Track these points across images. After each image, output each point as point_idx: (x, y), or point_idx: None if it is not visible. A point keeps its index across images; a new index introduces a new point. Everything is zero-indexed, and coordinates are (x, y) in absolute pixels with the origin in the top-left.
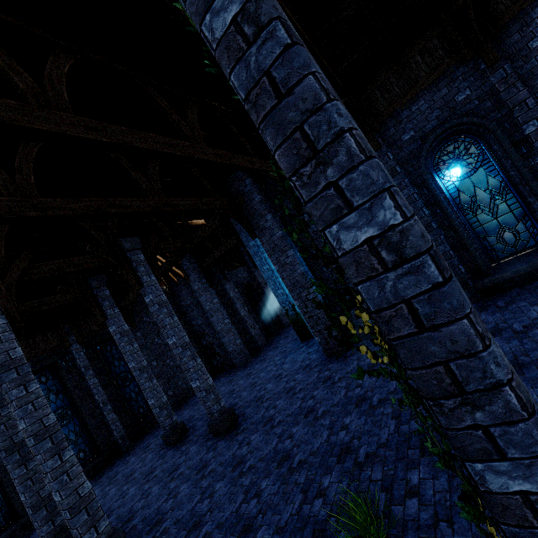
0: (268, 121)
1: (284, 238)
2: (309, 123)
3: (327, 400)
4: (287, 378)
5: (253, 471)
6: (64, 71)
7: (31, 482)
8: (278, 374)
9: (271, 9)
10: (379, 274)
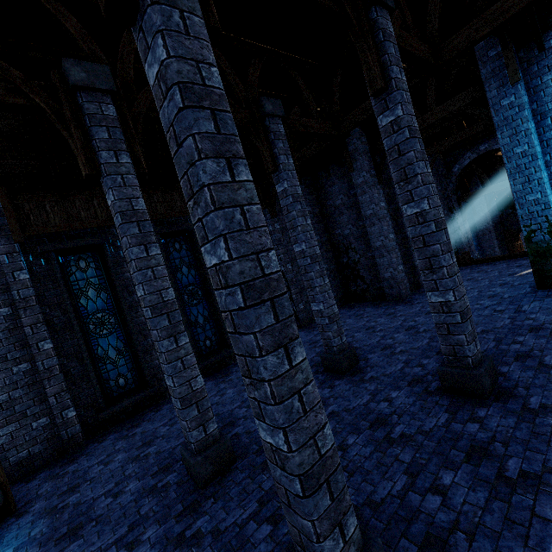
0: None
1: None
2: None
3: None
4: None
5: None
6: None
7: (181, 365)
8: (532, 326)
9: None
10: None
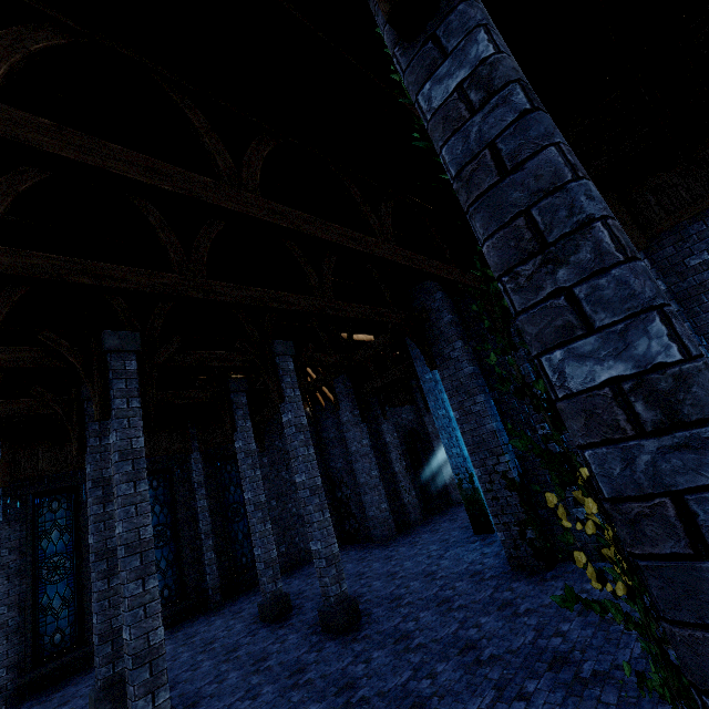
0: (481, 203)
1: (475, 376)
2: (541, 206)
3: (501, 639)
4: (442, 581)
5: (365, 707)
6: (263, 155)
7: (108, 604)
8: (431, 571)
9: (510, 71)
10: (626, 438)
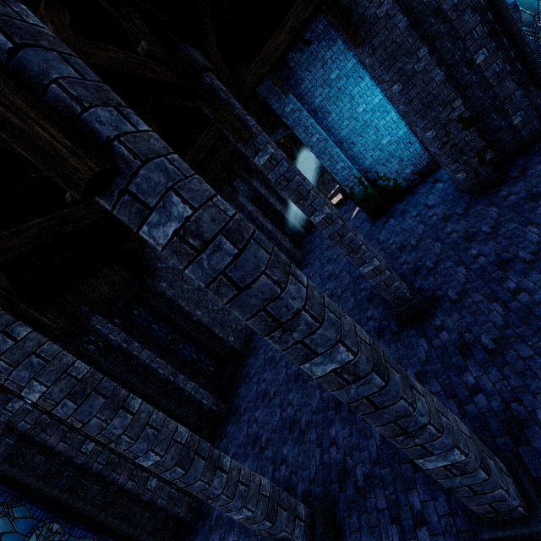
0: None
1: (411, 28)
2: None
3: None
4: (429, 240)
5: None
6: None
7: (243, 487)
8: (398, 248)
9: None
10: None
